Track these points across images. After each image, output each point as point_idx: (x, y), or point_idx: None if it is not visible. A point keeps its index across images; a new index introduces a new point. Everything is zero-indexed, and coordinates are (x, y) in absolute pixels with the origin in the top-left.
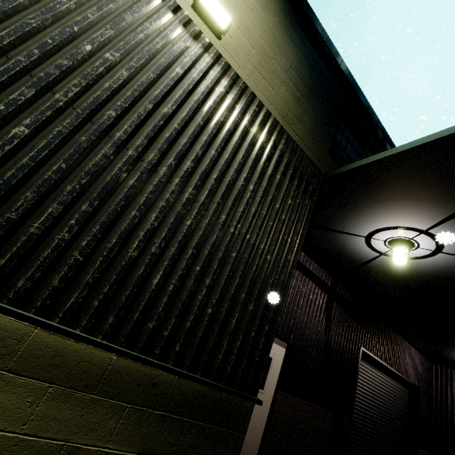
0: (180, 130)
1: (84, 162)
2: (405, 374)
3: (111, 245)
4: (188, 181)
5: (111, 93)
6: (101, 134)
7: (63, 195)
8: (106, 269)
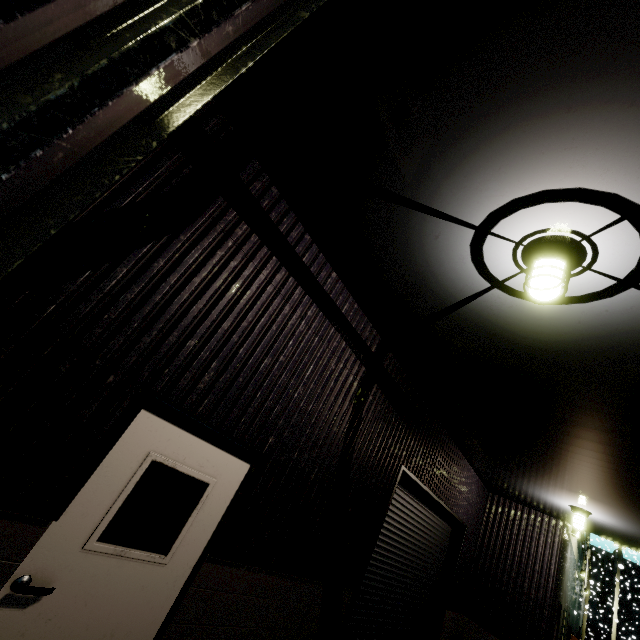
0: None
1: None
2: (454, 507)
3: None
4: None
5: None
6: None
7: None
8: None
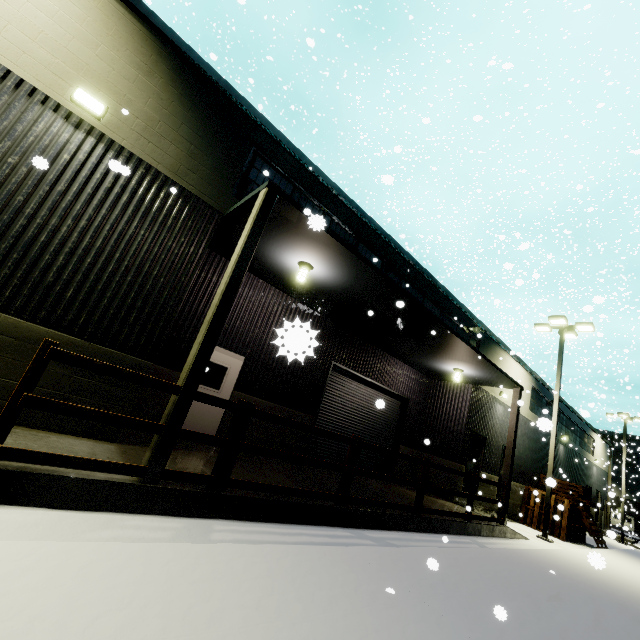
0: (74, 200)
1: (10, 231)
2: (392, 387)
3: (36, 275)
4: (85, 234)
5: (18, 185)
6: (16, 213)
7: (1, 250)
8: (35, 288)
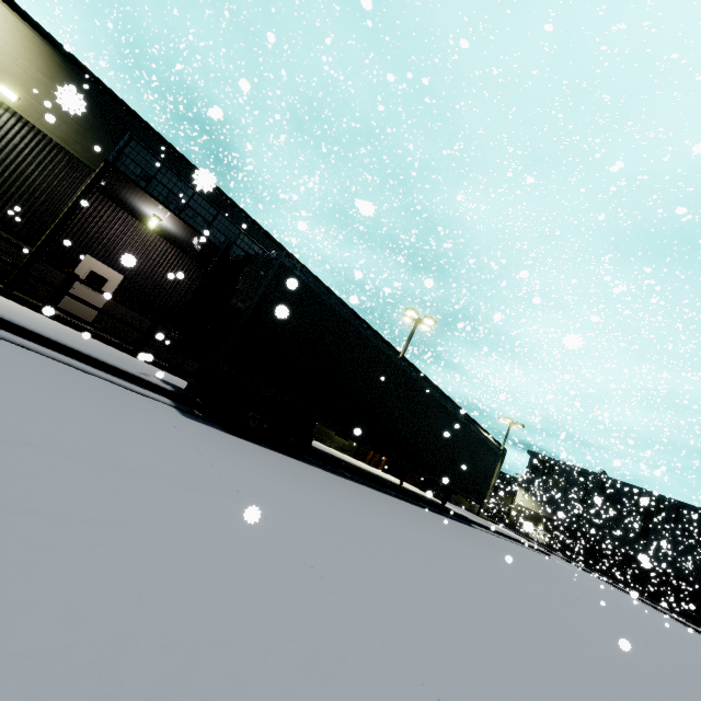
0: None
1: None
2: None
3: None
4: None
5: None
6: None
7: None
8: None
